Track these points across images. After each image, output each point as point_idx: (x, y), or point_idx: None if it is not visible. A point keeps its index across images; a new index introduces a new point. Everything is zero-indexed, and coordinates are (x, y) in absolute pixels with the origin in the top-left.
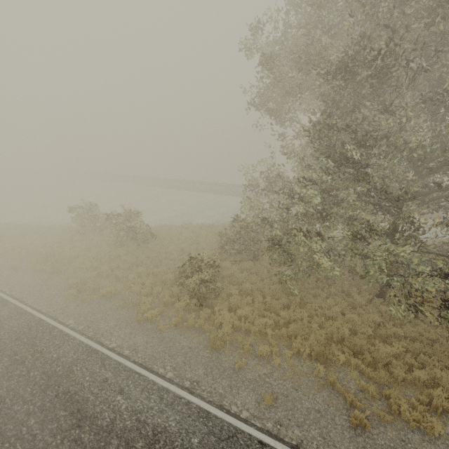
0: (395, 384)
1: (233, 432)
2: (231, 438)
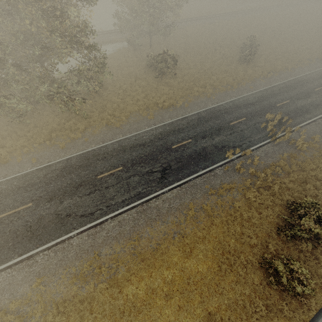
0: (73, 132)
1: (27, 173)
2: (27, 175)
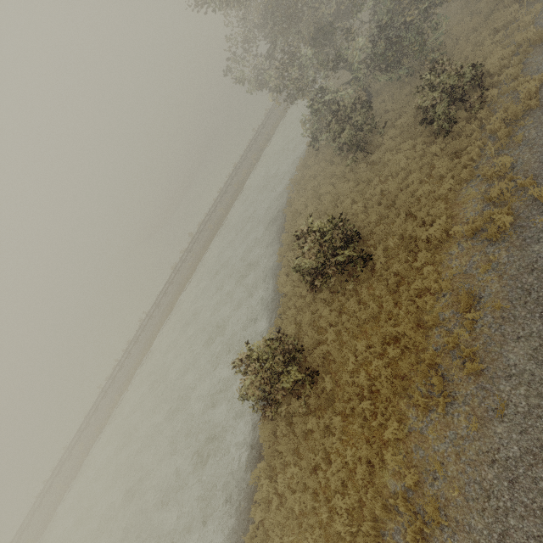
0: None
1: None
2: None
